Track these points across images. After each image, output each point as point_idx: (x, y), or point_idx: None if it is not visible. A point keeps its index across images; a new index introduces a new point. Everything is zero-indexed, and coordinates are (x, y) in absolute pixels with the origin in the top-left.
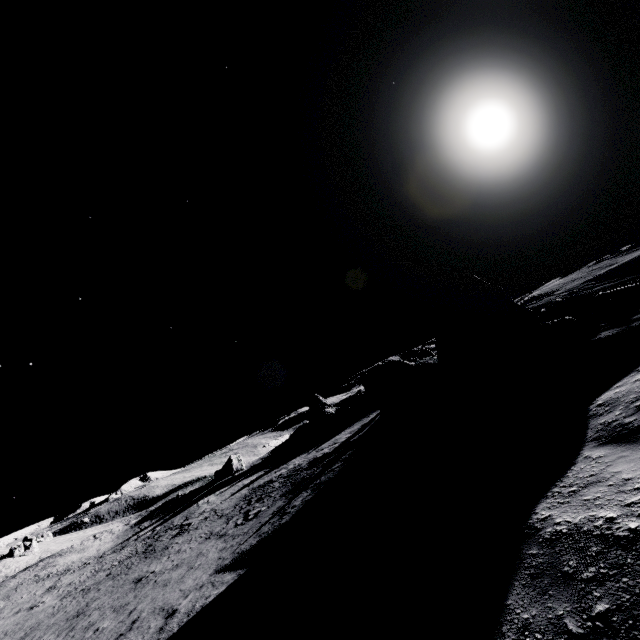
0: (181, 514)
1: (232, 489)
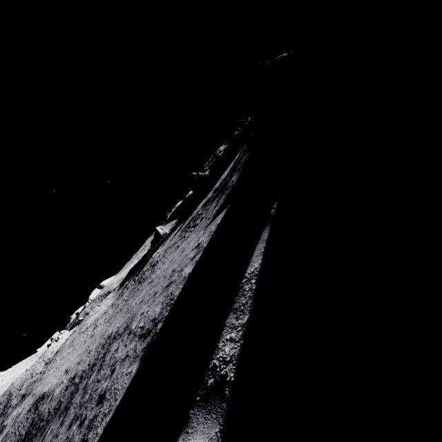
0: (145, 266)
1: (169, 240)
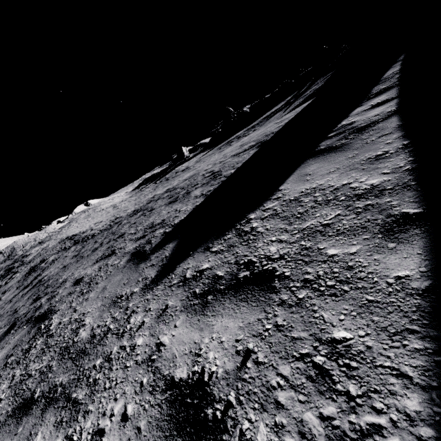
0: (167, 175)
1: (195, 159)
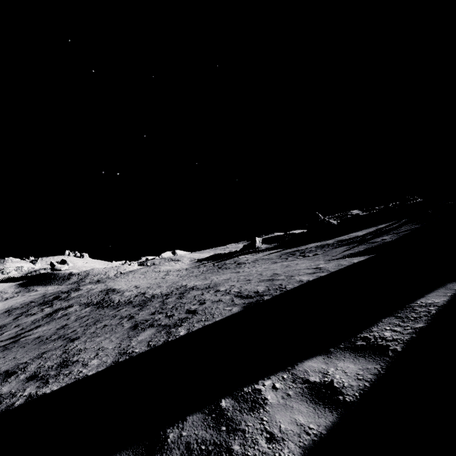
0: (229, 260)
1: (261, 254)
